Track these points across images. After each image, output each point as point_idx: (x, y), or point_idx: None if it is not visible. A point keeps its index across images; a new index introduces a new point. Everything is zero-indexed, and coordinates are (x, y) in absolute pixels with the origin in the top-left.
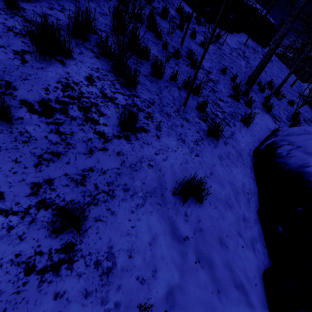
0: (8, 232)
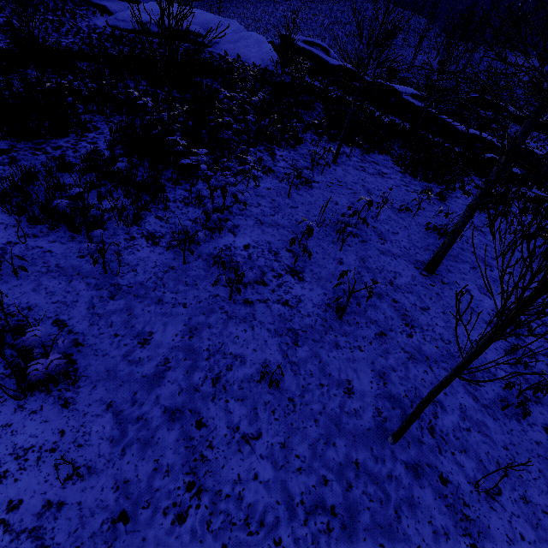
0: None
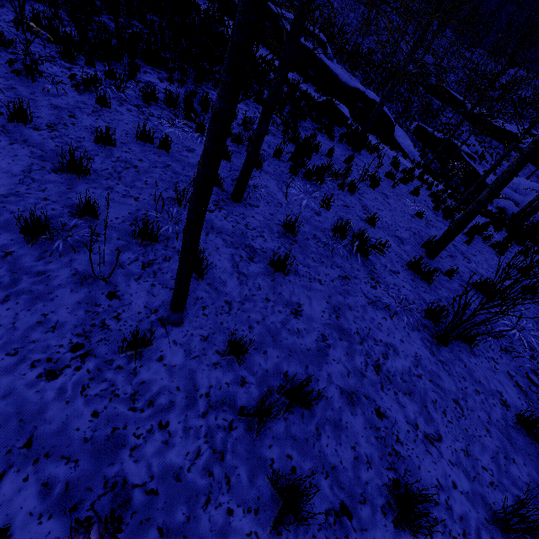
0: None
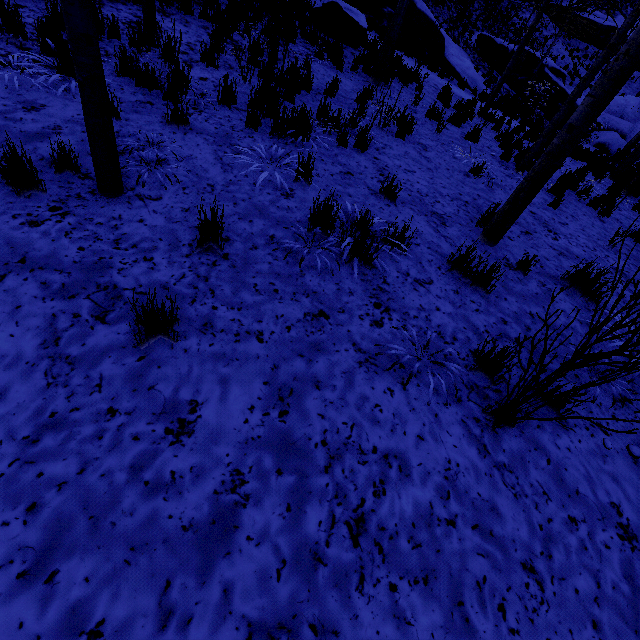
0: None
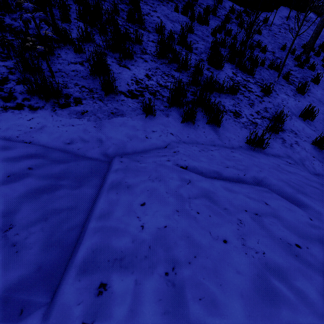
0: (263, 122)
